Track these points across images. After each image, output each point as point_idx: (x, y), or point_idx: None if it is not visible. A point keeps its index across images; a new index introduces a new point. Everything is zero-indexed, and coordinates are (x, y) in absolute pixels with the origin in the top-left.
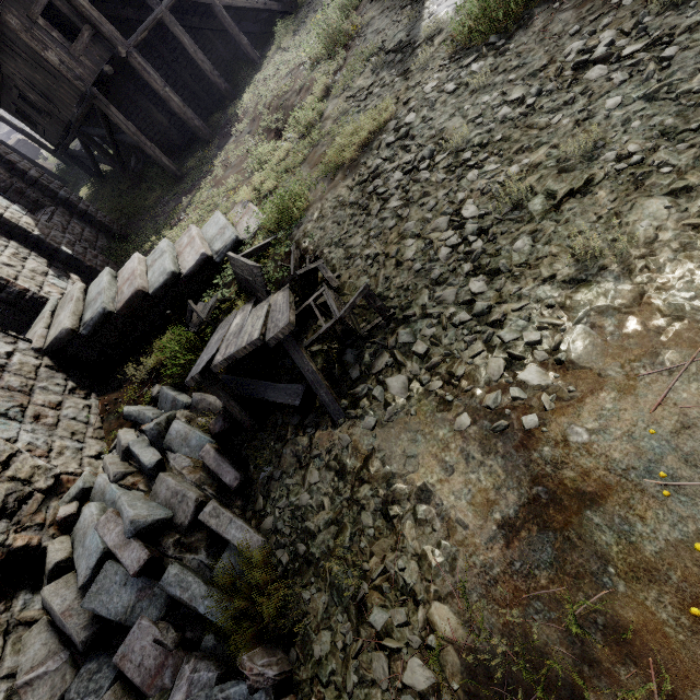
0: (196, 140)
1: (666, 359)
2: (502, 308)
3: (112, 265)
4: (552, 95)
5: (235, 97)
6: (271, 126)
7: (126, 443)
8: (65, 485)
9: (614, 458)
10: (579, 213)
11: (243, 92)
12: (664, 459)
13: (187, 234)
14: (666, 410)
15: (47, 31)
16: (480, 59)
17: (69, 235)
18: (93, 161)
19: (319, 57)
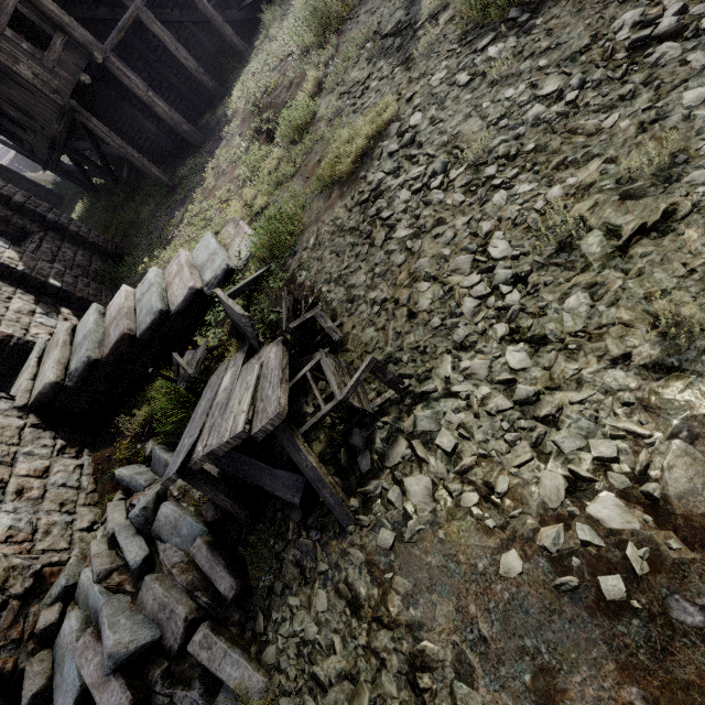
0: (187, 145)
1: None
2: (555, 397)
3: (105, 292)
4: (601, 87)
5: (224, 95)
6: (262, 127)
7: (112, 528)
8: (47, 580)
9: None
10: (657, 262)
11: (232, 89)
12: None
13: (176, 261)
14: None
15: (16, 42)
16: (499, 40)
17: (58, 265)
18: (84, 175)
19: (309, 45)
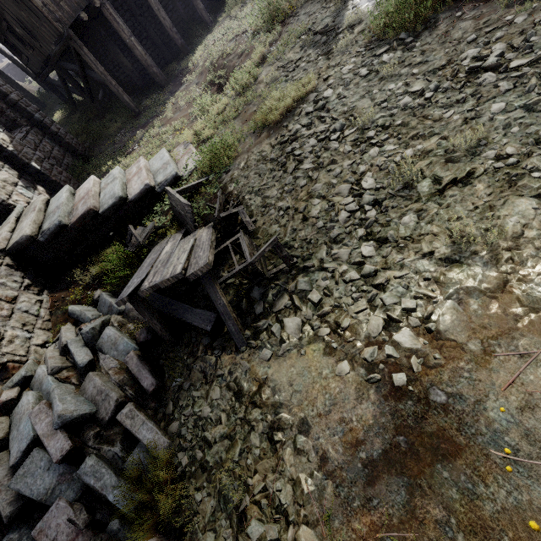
0: (153, 84)
1: (520, 344)
2: (386, 274)
3: (74, 181)
4: (447, 92)
5: (189, 52)
6: (215, 81)
7: (65, 341)
8: (10, 371)
9: (466, 426)
10: (459, 201)
11: (195, 48)
12: (509, 435)
13: (136, 165)
14: (516, 391)
15: None
16: (391, 51)
17: (39, 153)
18: (67, 90)
19: (260, 28)
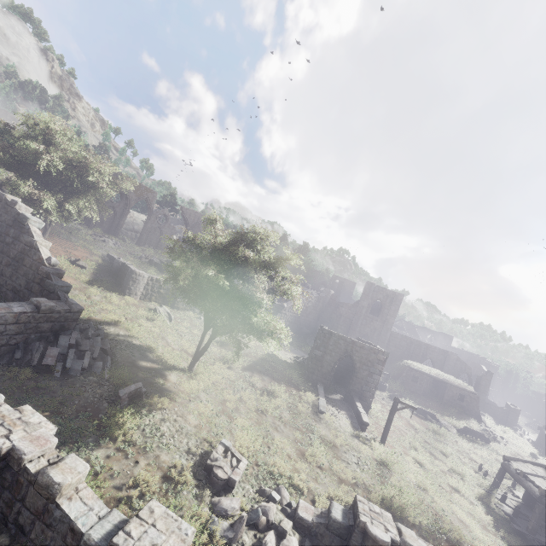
0: None
1: None
2: None
3: None
4: None
5: None
6: None
7: None
8: None
9: None
10: None
11: None
12: None
13: None
14: None
15: None
16: None
17: None
18: None
19: None
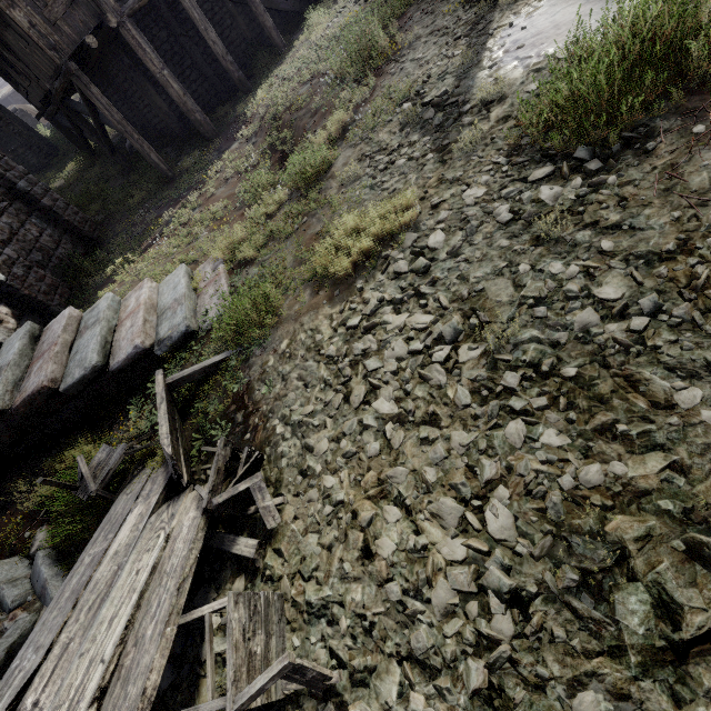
0: (199, 132)
1: None
2: None
3: (62, 288)
4: (682, 330)
5: (249, 90)
6: (278, 145)
7: None
8: None
9: None
10: None
11: (259, 85)
12: None
13: (137, 293)
14: None
15: None
16: (556, 179)
17: (10, 250)
18: (81, 136)
19: (346, 72)
